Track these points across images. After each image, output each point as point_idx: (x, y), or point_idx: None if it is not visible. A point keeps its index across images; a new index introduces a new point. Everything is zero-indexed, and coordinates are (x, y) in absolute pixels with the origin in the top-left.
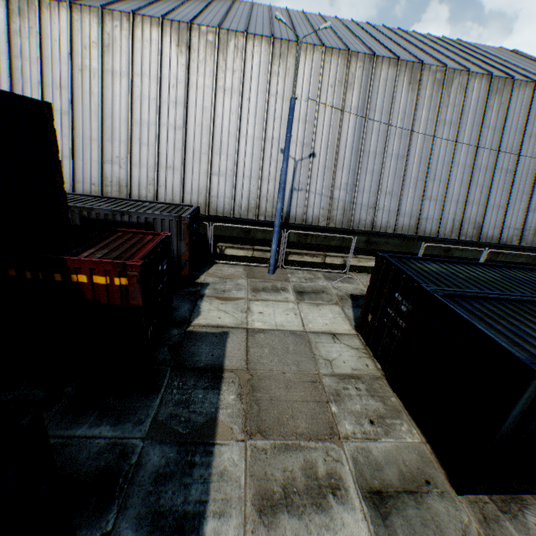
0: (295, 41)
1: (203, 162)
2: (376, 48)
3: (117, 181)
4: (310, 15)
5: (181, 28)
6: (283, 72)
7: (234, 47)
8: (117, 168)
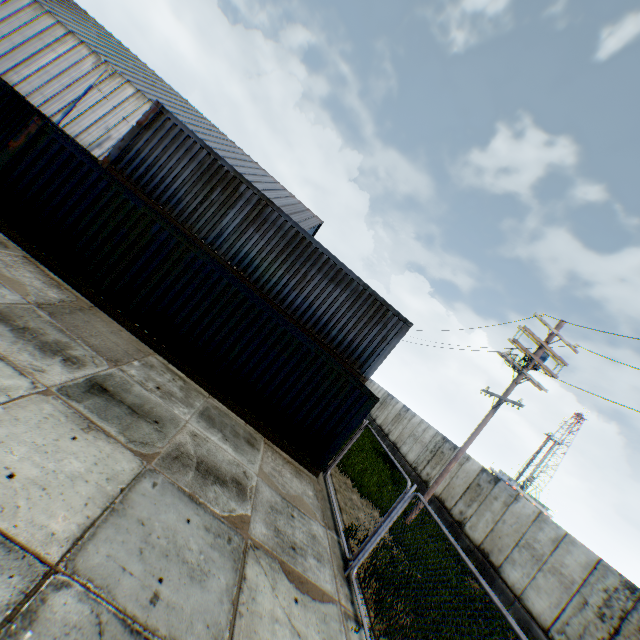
0: (150, 99)
1: (63, 105)
2: (199, 136)
3: (12, 81)
4: (217, 130)
5: (101, 61)
6: (134, 104)
7: (119, 81)
8: (17, 77)
